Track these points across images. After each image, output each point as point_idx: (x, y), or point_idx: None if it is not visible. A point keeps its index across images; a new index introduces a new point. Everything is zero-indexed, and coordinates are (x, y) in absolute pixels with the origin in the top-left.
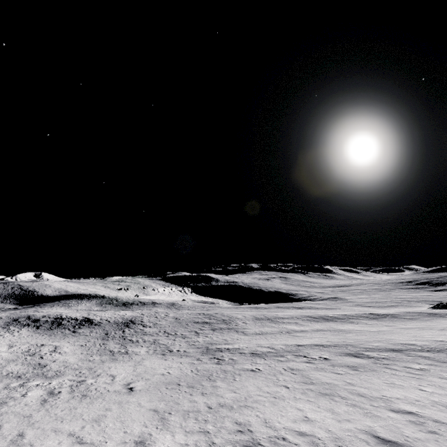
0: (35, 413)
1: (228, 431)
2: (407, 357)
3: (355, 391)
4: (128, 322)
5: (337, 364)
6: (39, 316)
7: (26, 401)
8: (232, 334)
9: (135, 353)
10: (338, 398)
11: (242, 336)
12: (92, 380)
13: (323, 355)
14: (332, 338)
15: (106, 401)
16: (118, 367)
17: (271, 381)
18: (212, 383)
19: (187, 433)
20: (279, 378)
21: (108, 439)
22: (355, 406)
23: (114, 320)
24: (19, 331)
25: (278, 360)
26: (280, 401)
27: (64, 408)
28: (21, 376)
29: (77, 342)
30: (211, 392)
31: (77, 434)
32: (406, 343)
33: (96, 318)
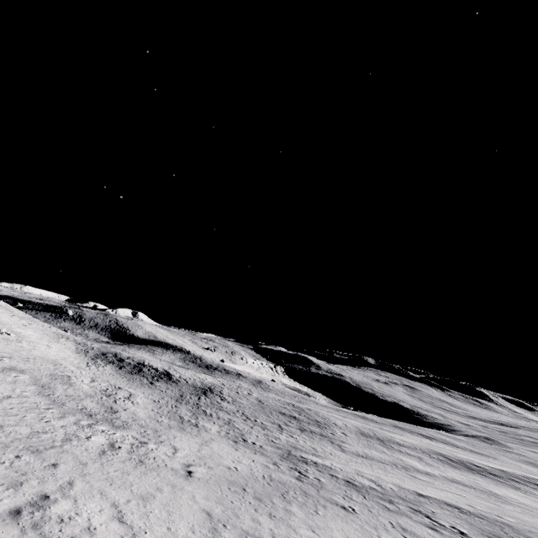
0: (91, 463)
1: None
2: None
3: None
4: (206, 389)
5: None
6: (125, 356)
7: (88, 446)
8: (325, 445)
9: (206, 428)
10: None
11: (338, 451)
12: (154, 445)
13: (459, 525)
14: (476, 502)
15: (160, 477)
16: (183, 439)
17: (368, 536)
18: (286, 505)
19: None
20: (382, 535)
21: (149, 529)
22: None
23: (192, 382)
24: (104, 366)
25: (384, 505)
26: None
27: (118, 469)
28: (92, 415)
29: (151, 396)
30: (282, 518)
31: (121, 507)
32: None
33: (176, 374)
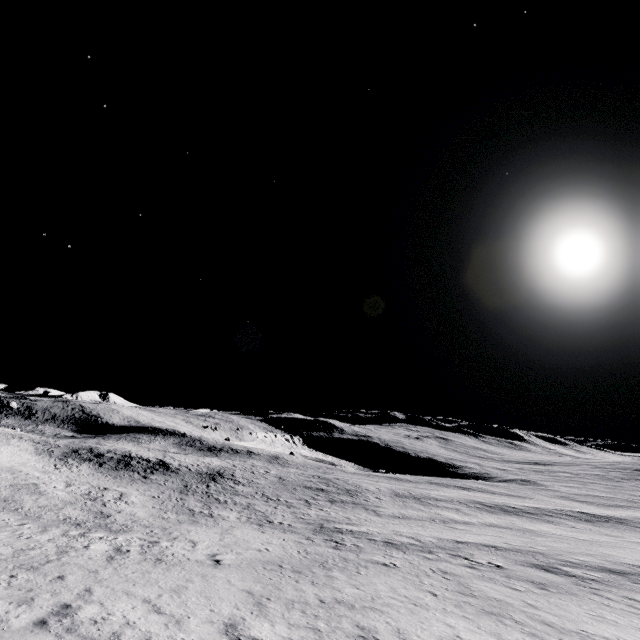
0: (102, 570)
1: (345, 634)
2: (633, 585)
3: (537, 616)
4: (214, 474)
5: (515, 576)
6: (103, 449)
7: (90, 555)
8: (359, 512)
9: (223, 517)
10: (510, 621)
11: (373, 516)
12: (167, 543)
13: (495, 560)
14: (512, 539)
15: (186, 570)
16: (200, 531)
17: (411, 583)
18: (327, 572)
19: (291, 626)
20: (424, 580)
21: (191, 614)
22: (534, 635)
23: (196, 469)
24: (78, 466)
25: (424, 556)
26: (422, 610)
27: (136, 570)
28: (80, 523)
29: (148, 492)
30: (325, 583)
31: (154, 601)
32: (636, 564)
33: (174, 462)
